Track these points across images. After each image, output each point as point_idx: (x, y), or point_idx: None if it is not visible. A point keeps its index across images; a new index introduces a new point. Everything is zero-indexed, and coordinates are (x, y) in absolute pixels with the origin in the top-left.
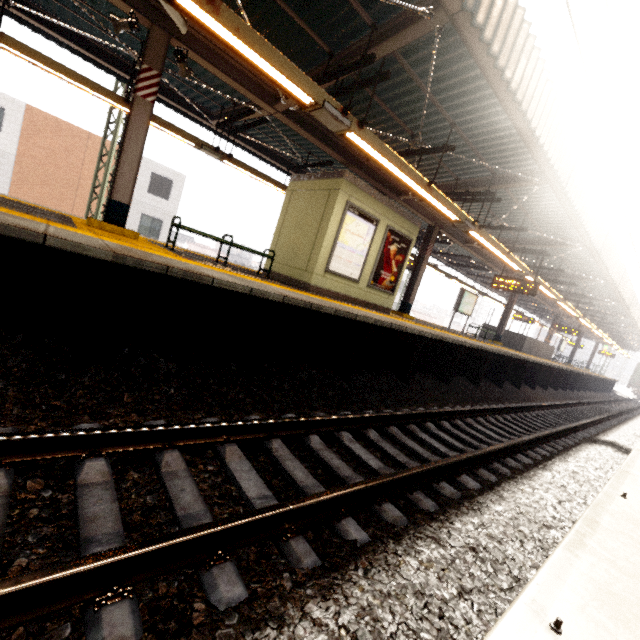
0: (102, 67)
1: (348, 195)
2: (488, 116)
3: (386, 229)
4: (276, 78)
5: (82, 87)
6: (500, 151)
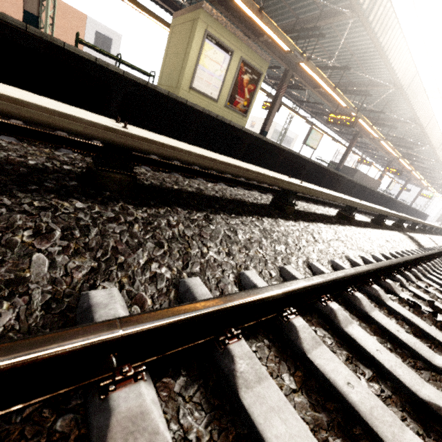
0: None
1: (206, 25)
2: None
3: (240, 60)
4: None
5: None
6: None
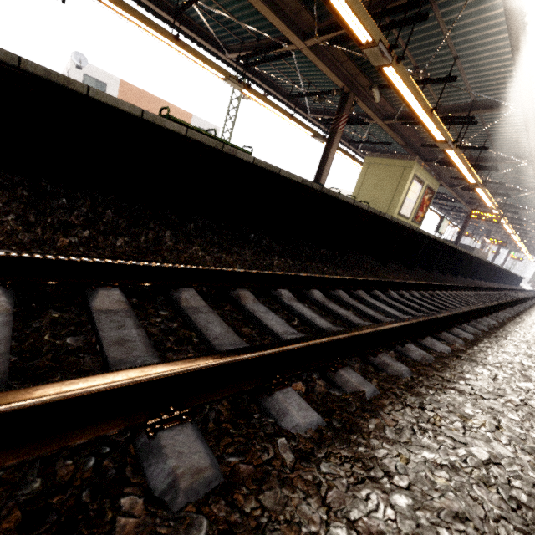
0: (260, 86)
1: (415, 170)
2: (510, 132)
3: (426, 187)
4: (433, 133)
5: (271, 109)
6: (507, 146)
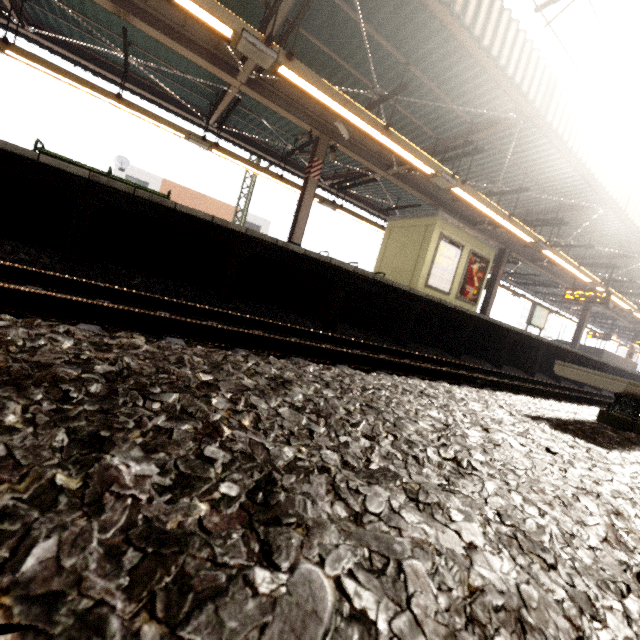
0: (256, 155)
1: (441, 228)
2: (554, 165)
3: (469, 252)
4: (413, 162)
5: (255, 171)
6: (565, 187)
